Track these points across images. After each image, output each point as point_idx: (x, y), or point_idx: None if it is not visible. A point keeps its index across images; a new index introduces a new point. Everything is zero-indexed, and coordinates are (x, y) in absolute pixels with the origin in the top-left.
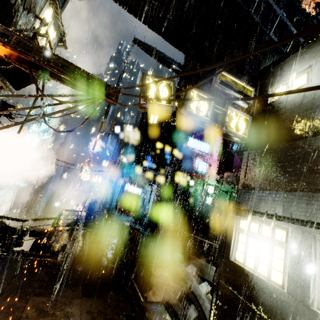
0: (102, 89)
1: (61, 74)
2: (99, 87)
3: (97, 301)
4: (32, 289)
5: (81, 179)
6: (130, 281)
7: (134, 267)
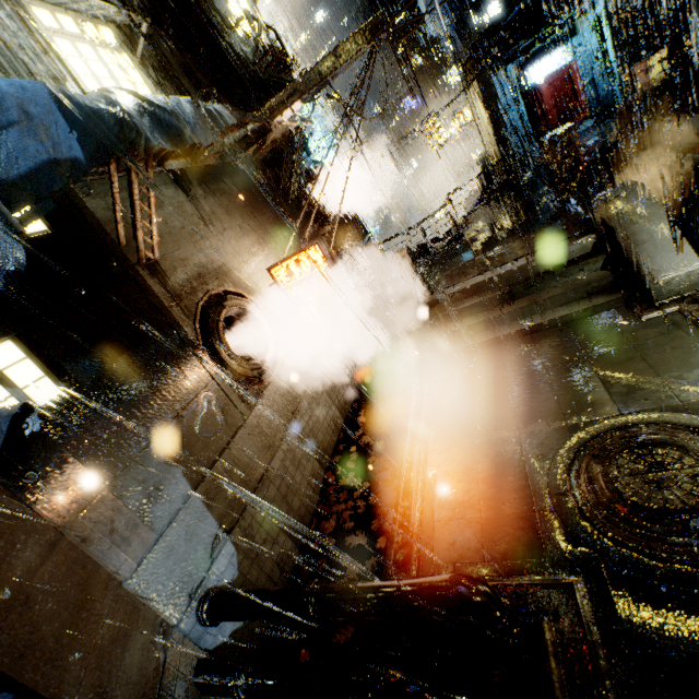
0: (370, 34)
1: (339, 69)
2: (367, 37)
3: (542, 230)
4: (472, 255)
5: (439, 143)
6: (588, 196)
7: (602, 184)
